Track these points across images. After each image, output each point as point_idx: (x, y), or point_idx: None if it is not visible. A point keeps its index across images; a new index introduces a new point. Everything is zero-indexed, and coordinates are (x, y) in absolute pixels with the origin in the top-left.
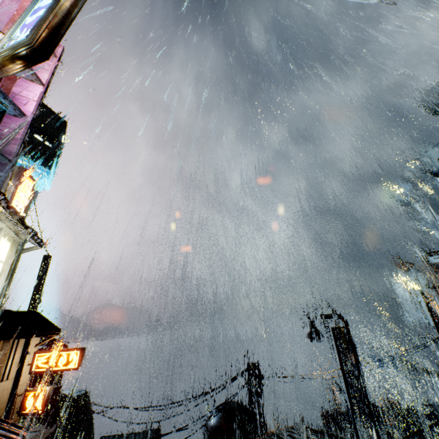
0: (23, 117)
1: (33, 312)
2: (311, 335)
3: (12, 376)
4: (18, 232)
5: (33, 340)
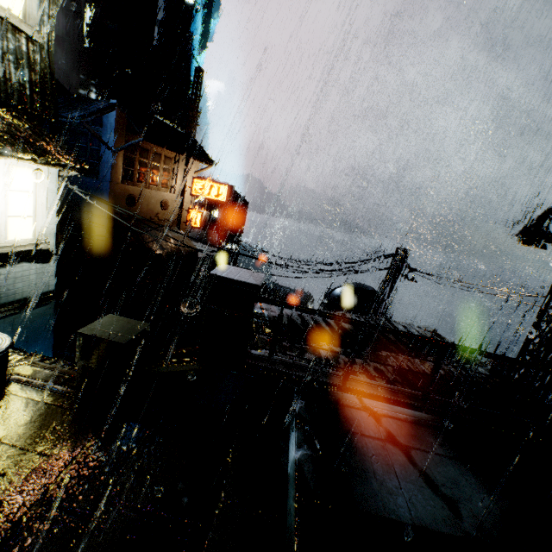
0: None
1: (188, 136)
2: (524, 232)
3: (178, 193)
4: None
5: (191, 166)
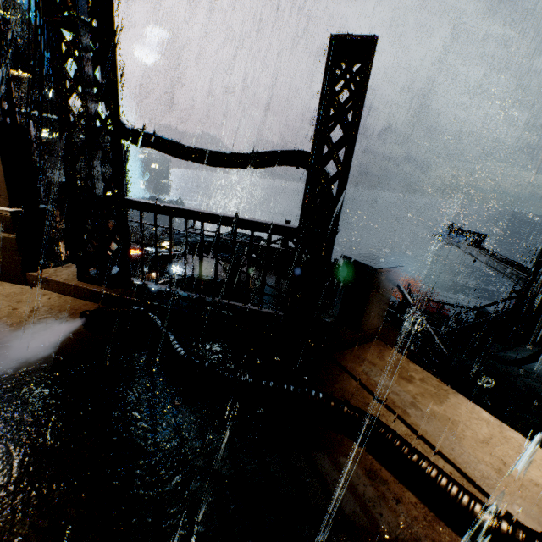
0: None
1: None
2: None
3: None
4: None
5: None
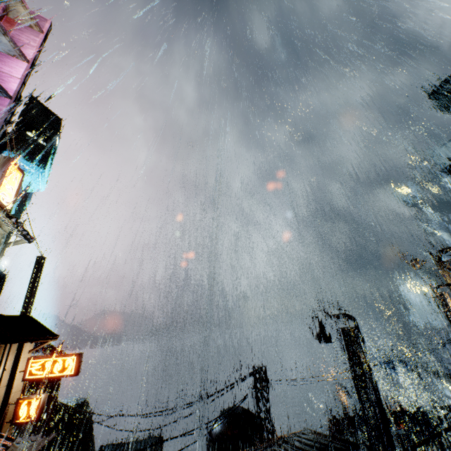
0: (5, 95)
1: (26, 316)
2: (319, 336)
3: (4, 384)
4: (1, 222)
5: (26, 346)
